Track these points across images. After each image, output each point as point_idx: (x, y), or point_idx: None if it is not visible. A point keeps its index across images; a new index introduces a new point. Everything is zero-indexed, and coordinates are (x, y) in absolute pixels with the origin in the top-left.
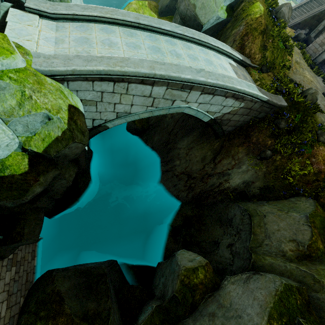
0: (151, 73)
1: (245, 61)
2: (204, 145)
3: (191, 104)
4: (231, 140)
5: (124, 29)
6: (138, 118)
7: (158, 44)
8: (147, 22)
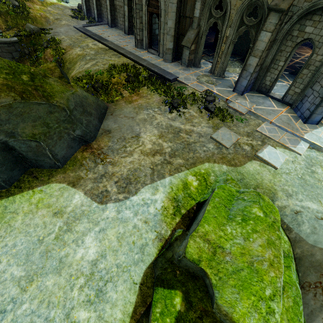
0: None
1: None
2: None
3: None
4: None
5: None
6: None
7: None
8: None
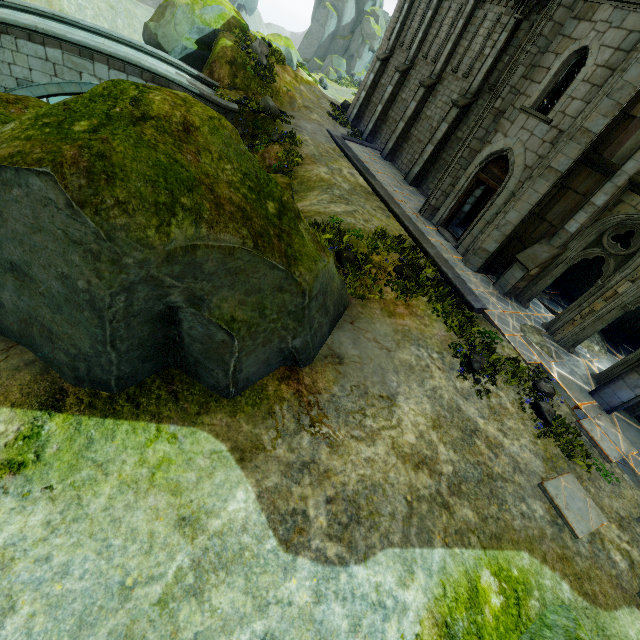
0: (32, 25)
1: (204, 78)
2: None
3: None
4: None
5: (38, 18)
6: (47, 92)
7: (73, 32)
8: (63, 16)
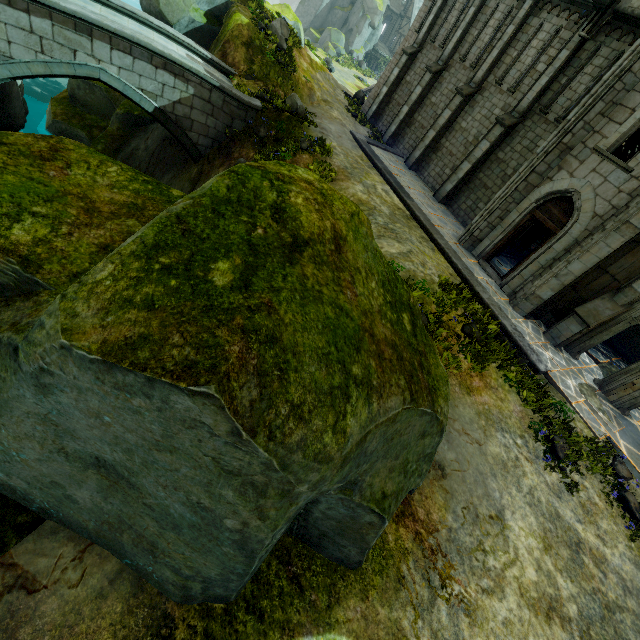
0: None
1: (218, 62)
2: (183, 178)
3: (106, 66)
4: (211, 162)
5: None
6: (30, 72)
7: None
8: None
